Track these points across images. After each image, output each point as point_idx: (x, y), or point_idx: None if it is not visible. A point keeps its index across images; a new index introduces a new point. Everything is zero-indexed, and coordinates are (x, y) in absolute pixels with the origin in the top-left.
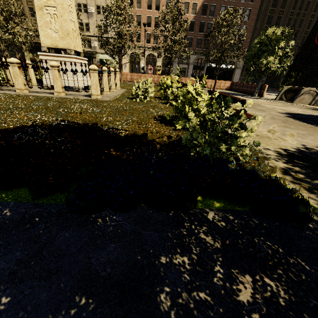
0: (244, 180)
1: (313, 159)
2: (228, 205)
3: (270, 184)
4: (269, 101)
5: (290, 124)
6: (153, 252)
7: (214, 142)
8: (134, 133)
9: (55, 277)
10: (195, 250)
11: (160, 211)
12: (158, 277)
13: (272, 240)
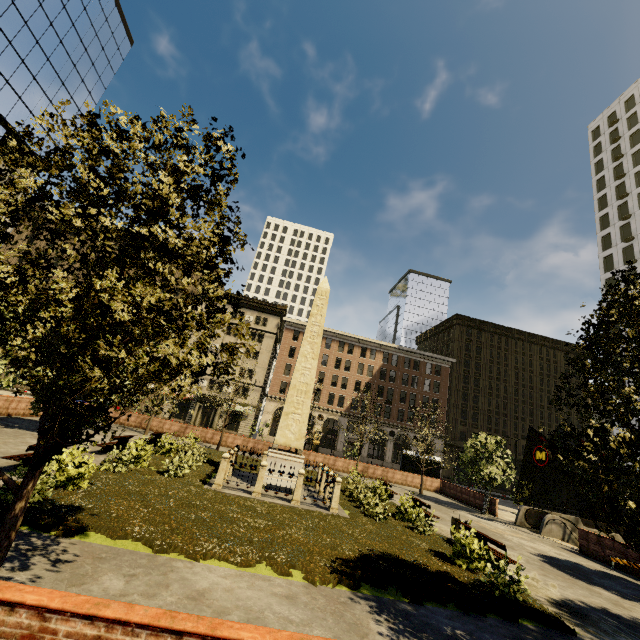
0: (535, 612)
1: (574, 608)
2: (534, 624)
3: (550, 615)
4: (509, 527)
5: (549, 573)
6: (517, 633)
7: (510, 583)
8: (438, 570)
9: (493, 633)
10: (531, 635)
11: (506, 621)
12: (525, 639)
13: (560, 638)
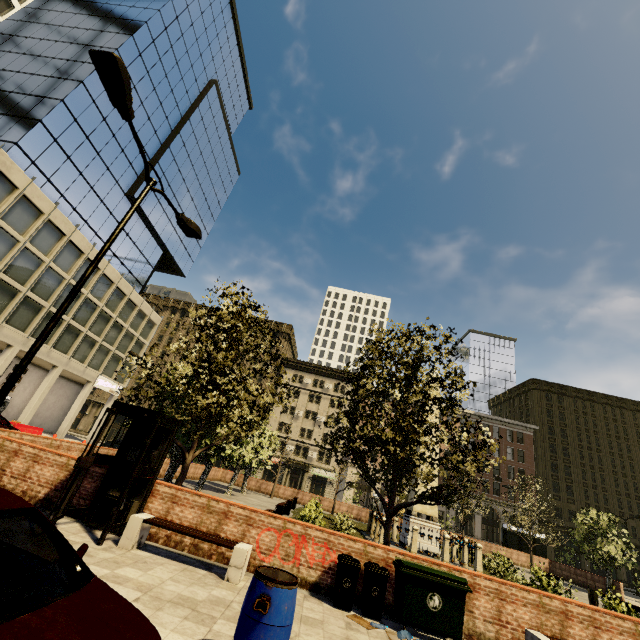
0: None
1: None
2: None
3: None
4: None
5: None
6: None
7: None
8: None
9: None
10: None
11: None
12: None
13: None
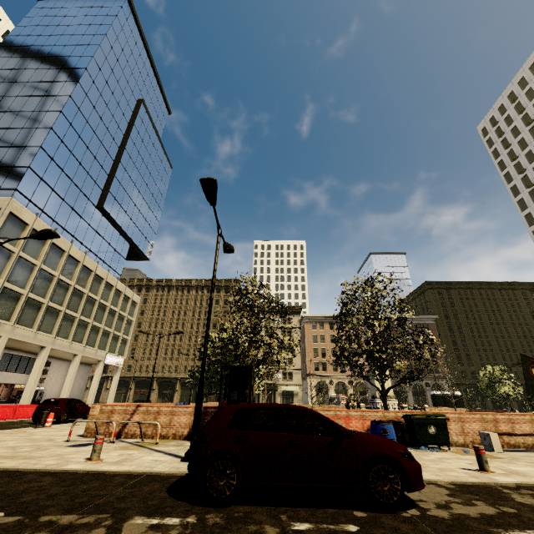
0: None
1: None
2: None
3: None
4: None
5: None
6: None
7: None
8: None
9: None
10: None
11: None
12: None
13: None
